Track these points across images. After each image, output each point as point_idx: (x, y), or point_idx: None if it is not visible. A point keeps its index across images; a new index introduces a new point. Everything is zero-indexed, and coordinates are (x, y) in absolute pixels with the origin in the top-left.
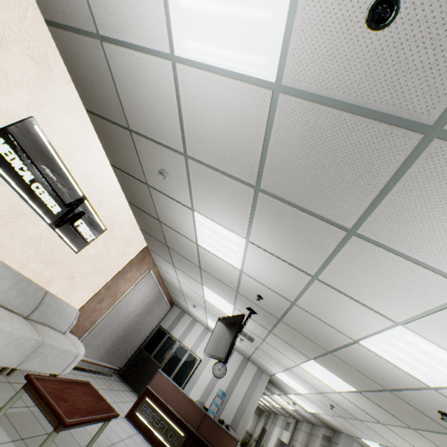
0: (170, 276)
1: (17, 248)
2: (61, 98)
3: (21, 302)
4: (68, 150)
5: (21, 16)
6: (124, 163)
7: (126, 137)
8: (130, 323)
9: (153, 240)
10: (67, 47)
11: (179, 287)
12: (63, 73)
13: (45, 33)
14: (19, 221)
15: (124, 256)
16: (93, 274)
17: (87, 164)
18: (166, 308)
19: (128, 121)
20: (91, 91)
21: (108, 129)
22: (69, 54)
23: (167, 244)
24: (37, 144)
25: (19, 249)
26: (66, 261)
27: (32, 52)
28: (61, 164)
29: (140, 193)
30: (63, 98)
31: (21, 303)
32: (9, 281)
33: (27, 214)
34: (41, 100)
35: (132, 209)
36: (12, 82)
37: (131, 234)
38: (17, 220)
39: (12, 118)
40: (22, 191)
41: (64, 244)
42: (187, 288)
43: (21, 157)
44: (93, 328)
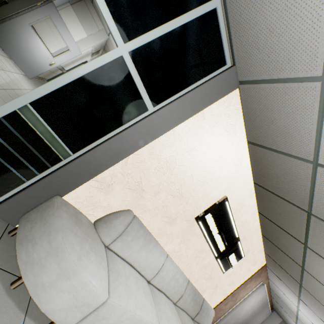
0: (284, 296)
1: (196, 270)
2: (241, 179)
3: (193, 308)
4: (236, 209)
5: (235, 144)
6: (279, 220)
7: (297, 213)
8: (240, 323)
9: (278, 267)
10: (261, 155)
11: (293, 310)
12: (247, 165)
13: (244, 147)
14: (202, 255)
15: (248, 272)
16: (227, 284)
17: (244, 214)
18: (267, 313)
19: (313, 209)
20: (270, 178)
21: (274, 199)
22: (260, 159)
23: (302, 284)
24: (223, 211)
25: (197, 271)
26: (215, 277)
27: (235, 160)
28: (232, 220)
29: (287, 242)
30: (242, 179)
31: (193, 309)
32: (191, 295)
33: (206, 250)
34: (231, 184)
35: (264, 240)
36: (221, 180)
37: (257, 256)
38: (201, 254)
39: (215, 199)
40: (209, 239)
41: (218, 266)
42: (308, 322)
43: (214, 220)
44: (217, 322)
